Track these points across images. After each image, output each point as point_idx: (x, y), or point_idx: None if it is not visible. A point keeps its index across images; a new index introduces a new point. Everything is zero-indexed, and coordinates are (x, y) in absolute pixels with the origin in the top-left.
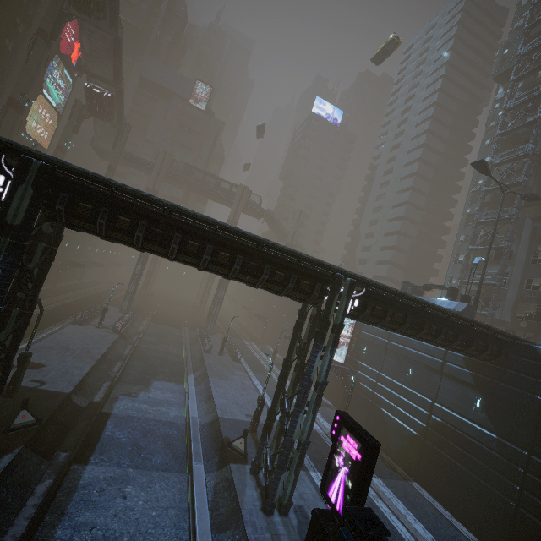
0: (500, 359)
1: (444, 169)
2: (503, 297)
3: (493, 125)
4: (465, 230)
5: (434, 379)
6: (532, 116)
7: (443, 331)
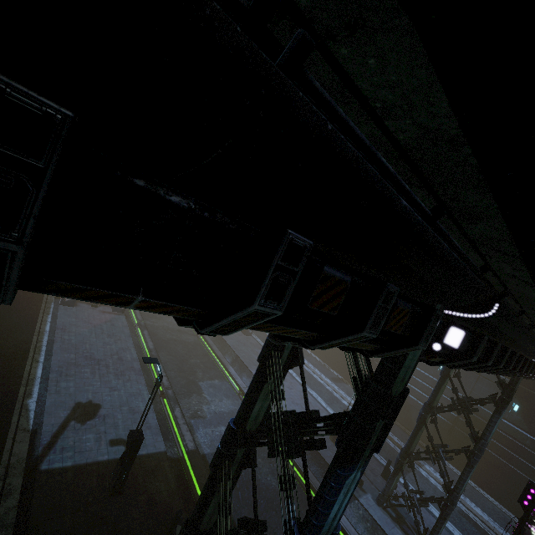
0: None
1: None
2: None
3: None
4: None
5: (470, 379)
6: None
7: None
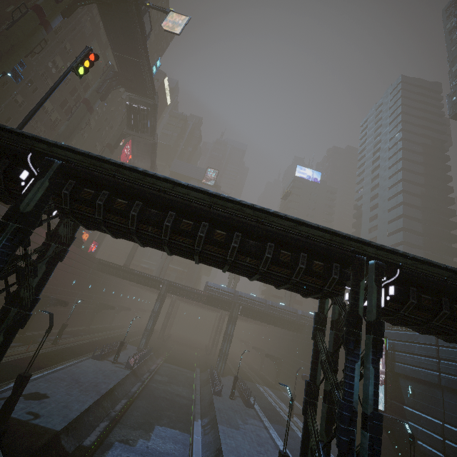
0: None
1: (430, 197)
2: None
3: None
4: None
5: None
6: None
7: None
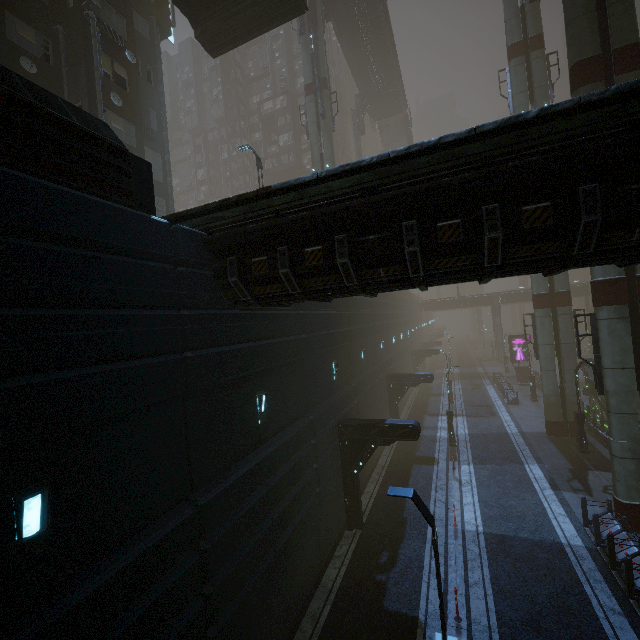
0: None
1: None
2: None
3: None
4: None
5: None
6: None
7: None
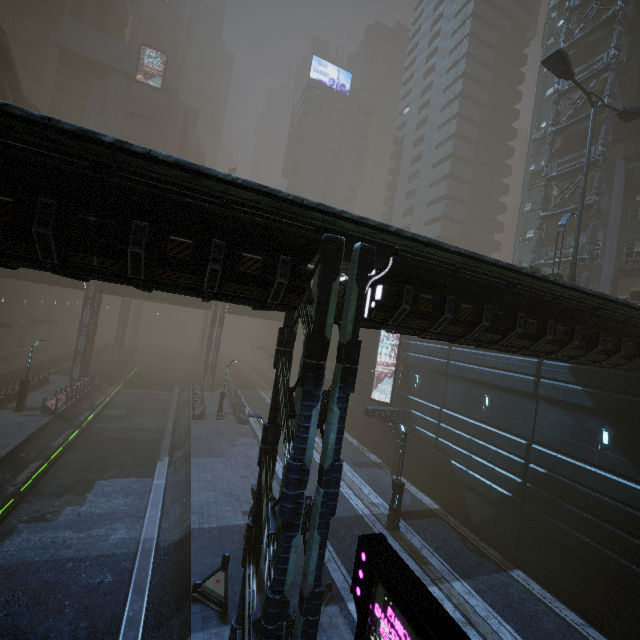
0: (636, 361)
1: (490, 126)
2: (597, 276)
3: (551, 43)
4: (530, 195)
5: (526, 407)
6: (610, 9)
7: (549, 327)
